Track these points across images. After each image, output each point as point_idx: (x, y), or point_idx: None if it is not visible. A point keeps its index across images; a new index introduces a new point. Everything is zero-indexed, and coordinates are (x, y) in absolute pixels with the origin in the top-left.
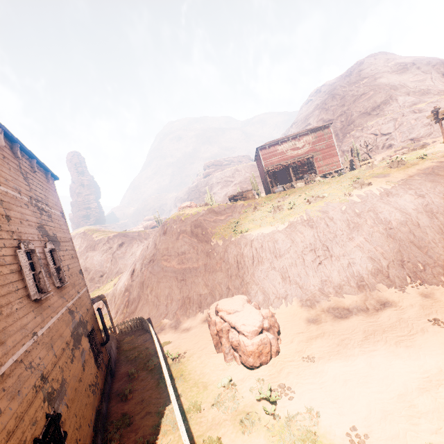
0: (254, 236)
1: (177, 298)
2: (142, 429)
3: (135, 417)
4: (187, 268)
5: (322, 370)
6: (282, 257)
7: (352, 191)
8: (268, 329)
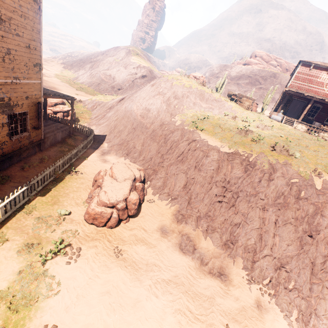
0: (198, 139)
1: (122, 137)
2: (1, 193)
3: (11, 183)
4: (142, 123)
5: (110, 268)
6: (198, 171)
7: (326, 174)
8: (119, 209)
